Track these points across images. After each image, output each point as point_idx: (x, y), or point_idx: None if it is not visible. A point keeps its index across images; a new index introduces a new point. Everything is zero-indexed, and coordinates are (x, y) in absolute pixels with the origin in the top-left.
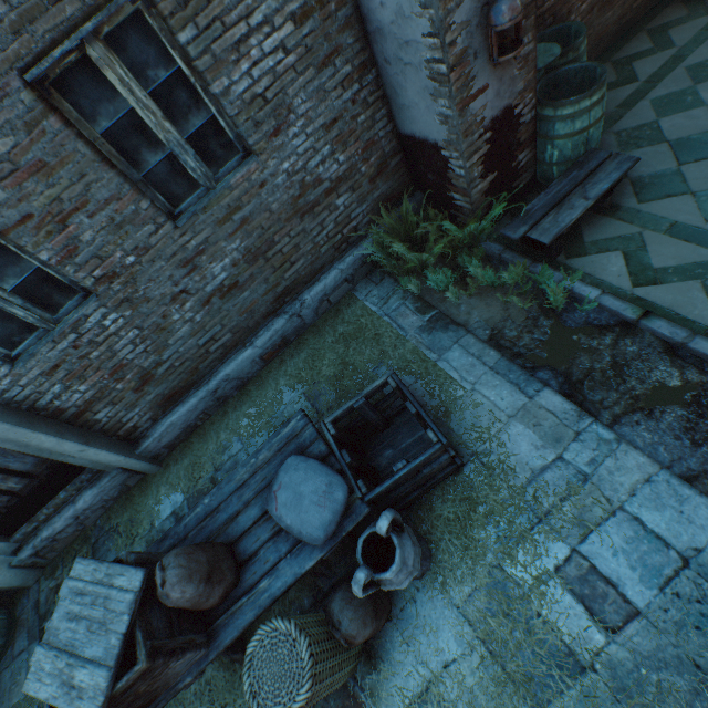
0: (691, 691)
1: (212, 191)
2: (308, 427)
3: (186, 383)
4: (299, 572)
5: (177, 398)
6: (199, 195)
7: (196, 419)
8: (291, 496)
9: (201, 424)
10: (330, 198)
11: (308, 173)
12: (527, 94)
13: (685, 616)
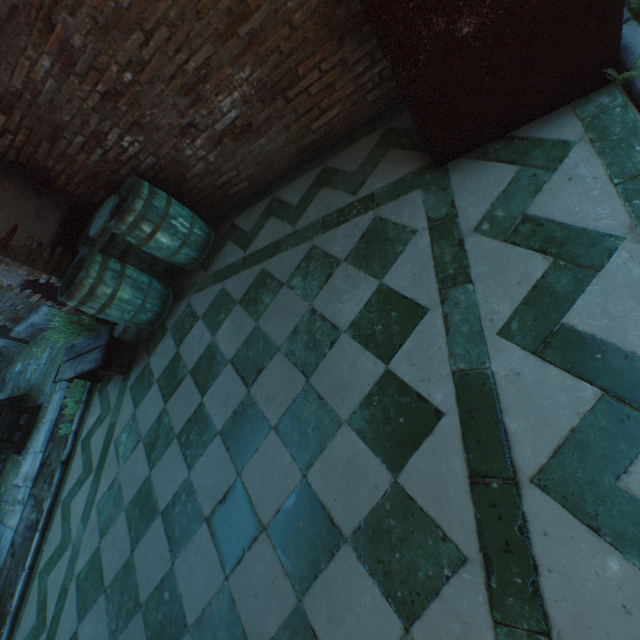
0: None
1: None
2: None
3: (18, 317)
4: None
5: (20, 321)
6: None
7: (34, 332)
8: None
9: (40, 334)
10: None
11: None
12: (40, 275)
13: None
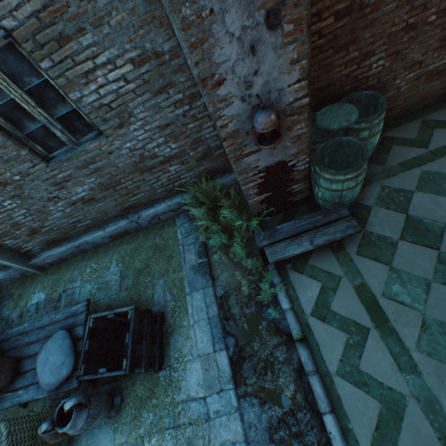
0: None
1: (75, 150)
2: (83, 313)
3: (62, 237)
4: (35, 397)
5: (57, 243)
6: (67, 149)
7: (67, 256)
8: (45, 358)
9: (71, 258)
10: (164, 165)
11: (146, 150)
12: (300, 155)
13: None
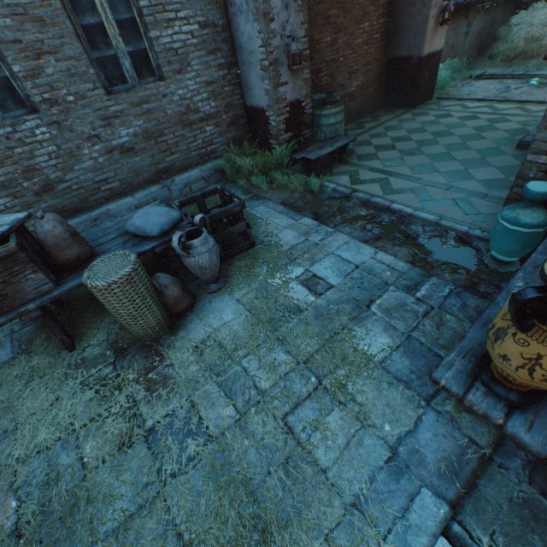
0: (352, 309)
1: (135, 86)
2: (162, 204)
3: (76, 206)
4: (138, 251)
5: (64, 216)
6: (126, 85)
7: None
8: (144, 213)
9: None
10: (202, 124)
11: (192, 103)
12: (308, 99)
13: (354, 284)
